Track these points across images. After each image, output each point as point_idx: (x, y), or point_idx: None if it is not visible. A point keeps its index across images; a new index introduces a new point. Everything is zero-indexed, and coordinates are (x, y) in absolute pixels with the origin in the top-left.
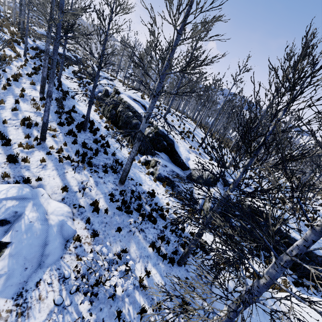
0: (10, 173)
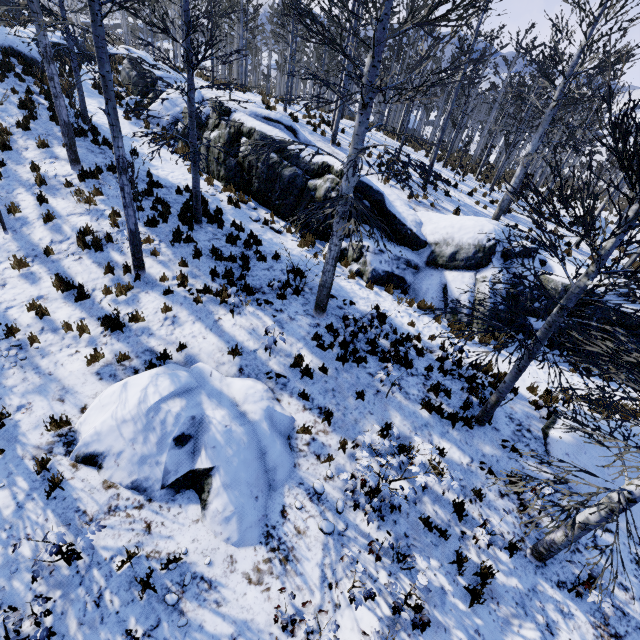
0: (128, 352)
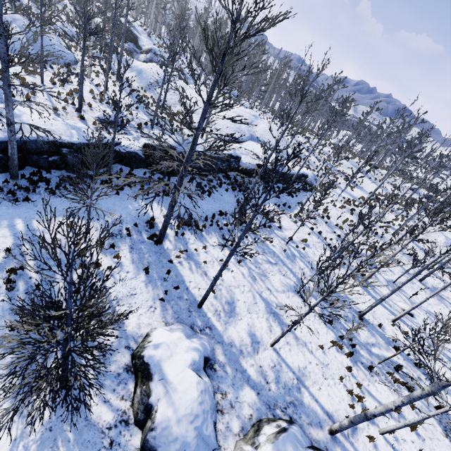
0: None
